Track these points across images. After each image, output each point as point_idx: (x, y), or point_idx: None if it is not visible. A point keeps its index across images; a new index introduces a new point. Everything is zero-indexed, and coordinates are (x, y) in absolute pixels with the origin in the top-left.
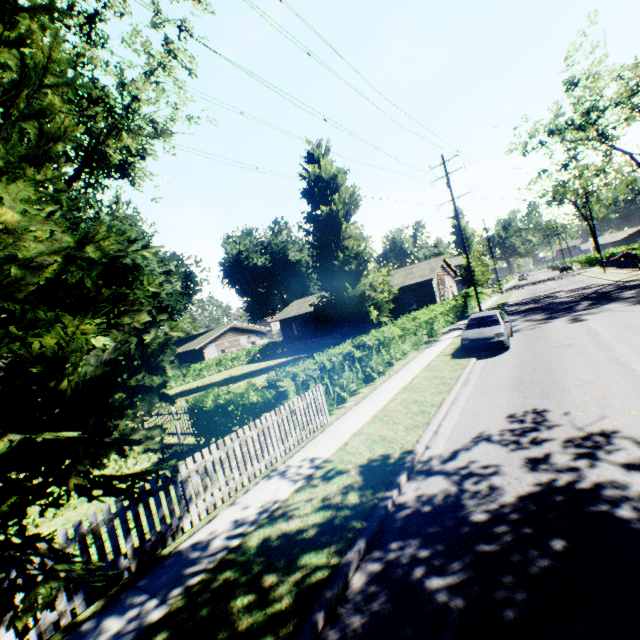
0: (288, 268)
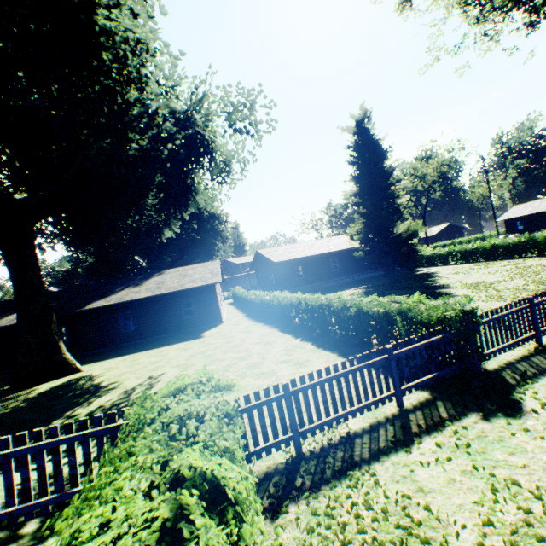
0: (204, 221)
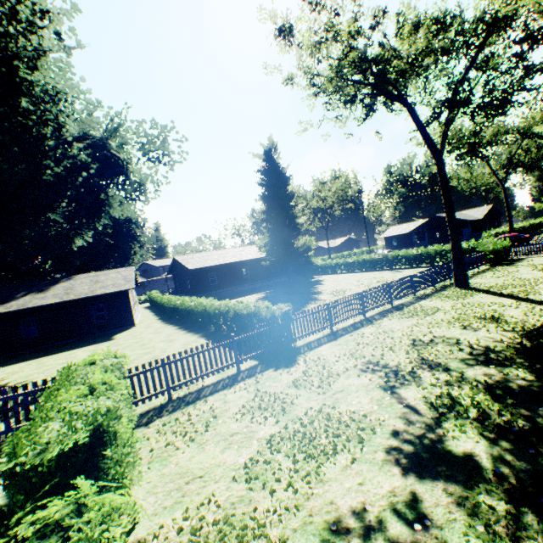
0: (120, 225)
